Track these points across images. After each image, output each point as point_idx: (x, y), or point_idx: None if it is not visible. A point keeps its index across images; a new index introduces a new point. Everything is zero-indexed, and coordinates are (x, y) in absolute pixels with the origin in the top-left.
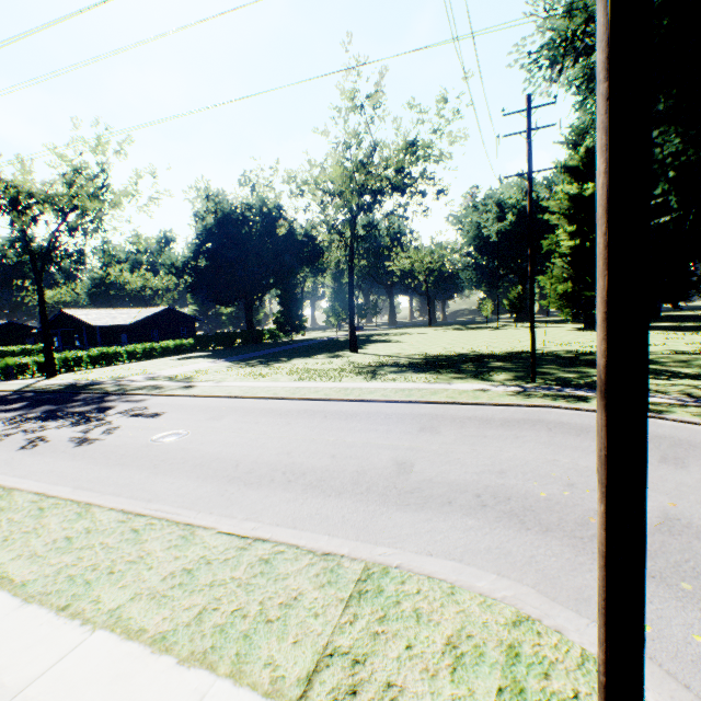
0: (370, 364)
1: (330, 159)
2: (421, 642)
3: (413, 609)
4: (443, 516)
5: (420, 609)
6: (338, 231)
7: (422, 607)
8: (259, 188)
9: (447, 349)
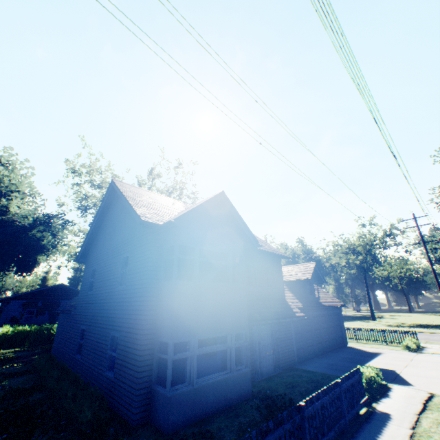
0: (390, 324)
1: (354, 243)
2: (438, 343)
3: (436, 342)
4: (439, 341)
5: (437, 342)
6: (360, 267)
7: (437, 342)
8: (317, 249)
9: (429, 322)
